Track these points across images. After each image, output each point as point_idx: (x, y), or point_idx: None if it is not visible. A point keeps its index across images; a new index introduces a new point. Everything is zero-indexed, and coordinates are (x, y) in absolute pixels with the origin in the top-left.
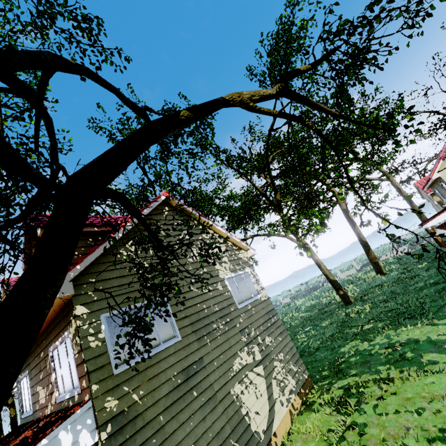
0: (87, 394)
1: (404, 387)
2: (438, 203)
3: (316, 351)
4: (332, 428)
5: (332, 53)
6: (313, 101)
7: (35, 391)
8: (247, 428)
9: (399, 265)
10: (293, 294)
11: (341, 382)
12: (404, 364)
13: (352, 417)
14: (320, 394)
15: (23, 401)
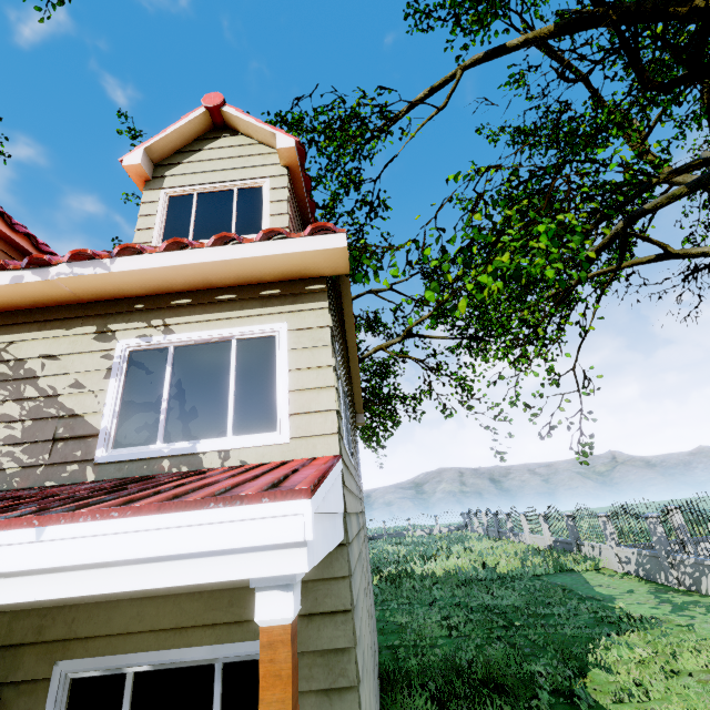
0: None
1: None
2: None
3: None
4: None
5: None
6: None
7: None
8: None
9: None
10: (484, 525)
11: None
12: None
13: None
14: None
15: None
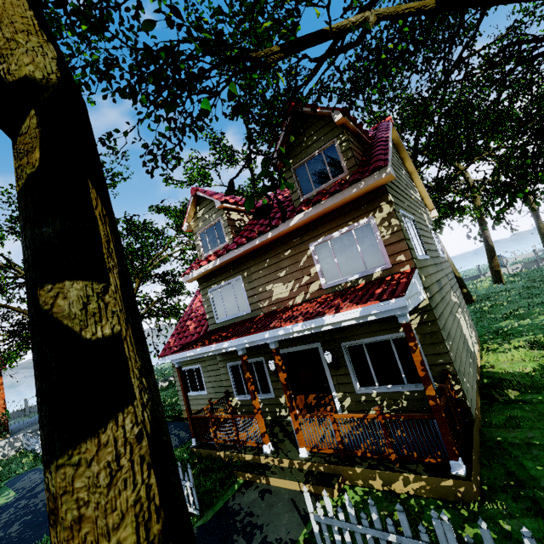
0: (406, 266)
1: None
2: None
3: None
4: None
5: None
6: None
7: (261, 290)
8: (467, 344)
9: (519, 278)
10: None
11: (519, 339)
12: None
13: None
14: (499, 345)
15: (217, 308)
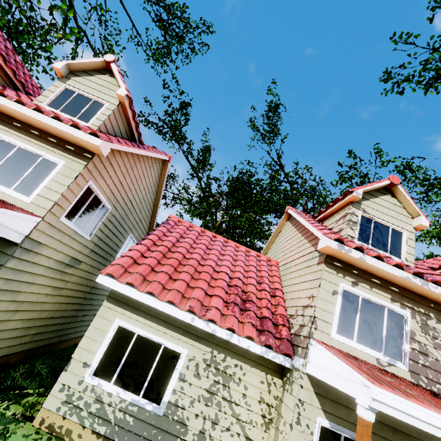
0: None
1: None
2: None
3: None
4: None
5: None
6: None
7: None
8: None
9: None
10: None
11: None
12: None
13: None
14: None
15: None
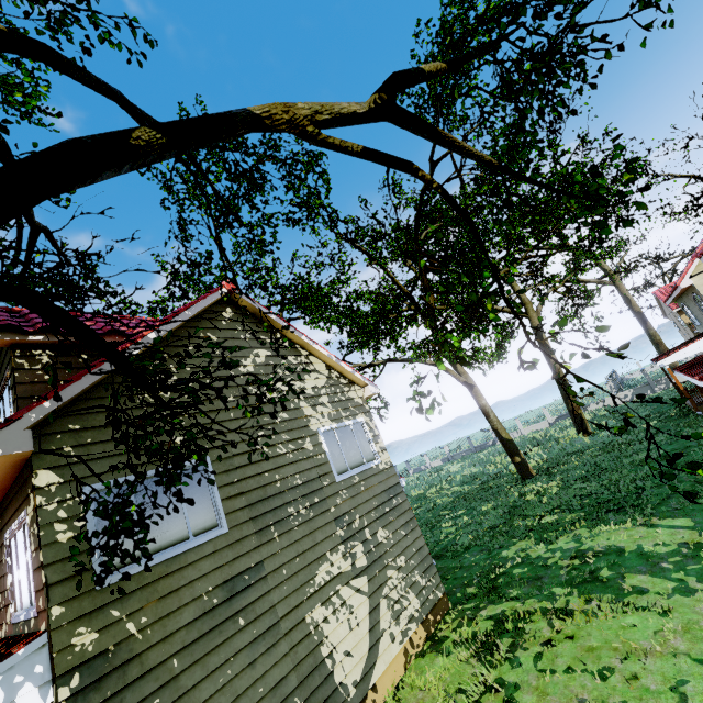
0: (44, 622)
1: (588, 629)
2: (688, 326)
3: (465, 551)
4: (463, 687)
5: (494, 44)
6: (446, 134)
7: None
8: (327, 678)
9: (615, 421)
10: (447, 454)
11: (493, 608)
12: (594, 589)
13: (500, 670)
14: (458, 625)
15: None
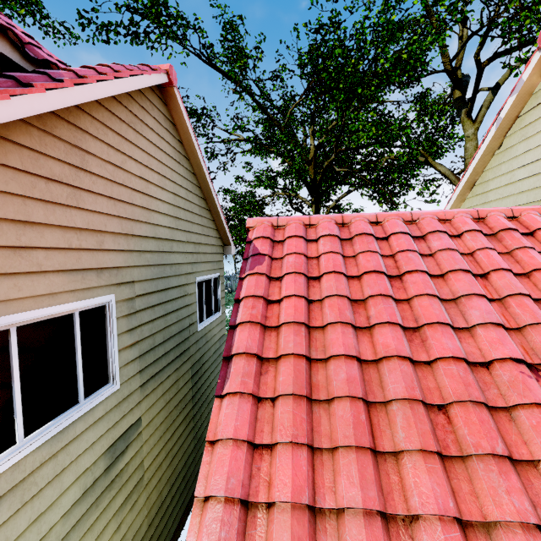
0: None
1: None
2: None
3: None
4: None
5: None
6: None
7: None
8: None
9: None
10: None
11: None
12: None
13: None
14: None
15: None
